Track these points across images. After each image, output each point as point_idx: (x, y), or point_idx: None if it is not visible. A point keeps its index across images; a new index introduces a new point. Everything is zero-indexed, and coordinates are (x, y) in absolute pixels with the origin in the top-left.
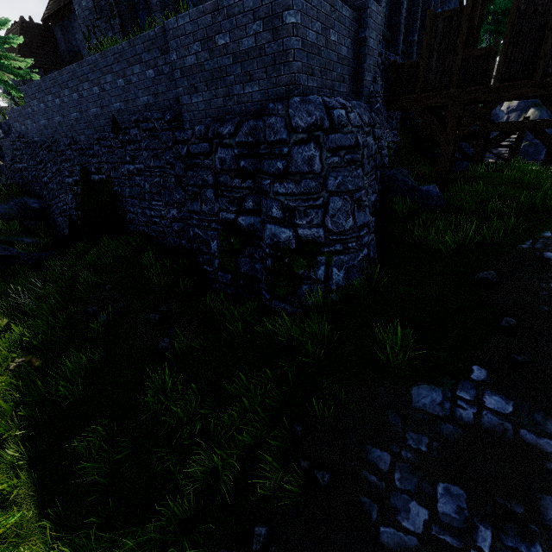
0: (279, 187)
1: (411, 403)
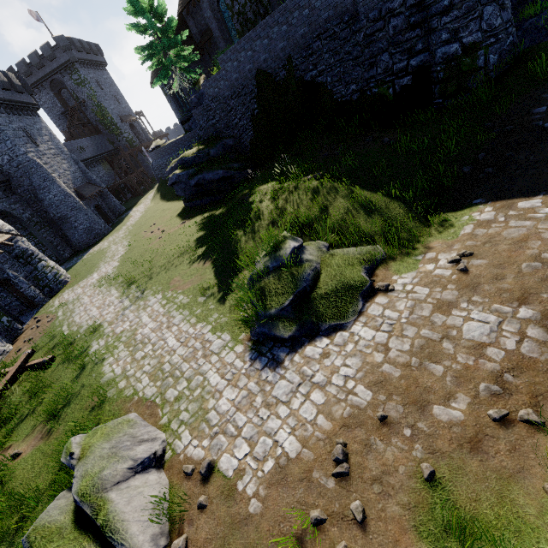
0: (446, 19)
1: None
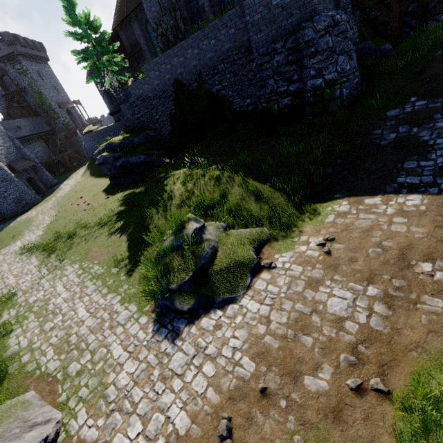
0: (313, 61)
1: (387, 116)
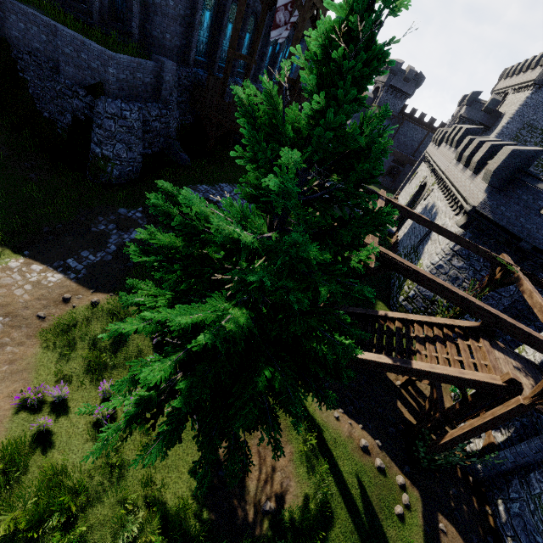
0: (98, 131)
1: (117, 211)
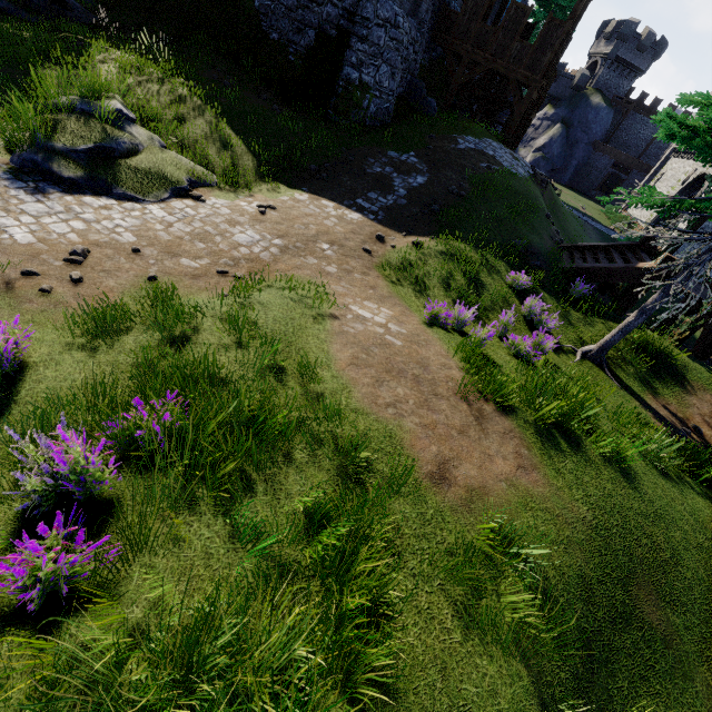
0: (360, 46)
1: (387, 154)
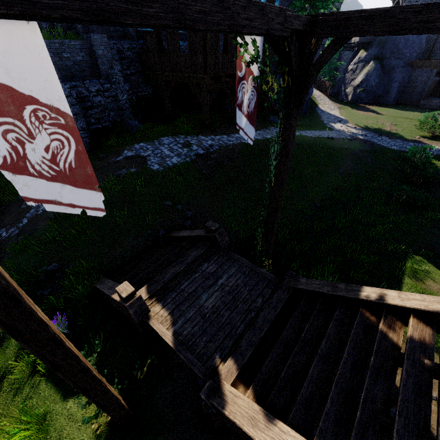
0: None
1: None
